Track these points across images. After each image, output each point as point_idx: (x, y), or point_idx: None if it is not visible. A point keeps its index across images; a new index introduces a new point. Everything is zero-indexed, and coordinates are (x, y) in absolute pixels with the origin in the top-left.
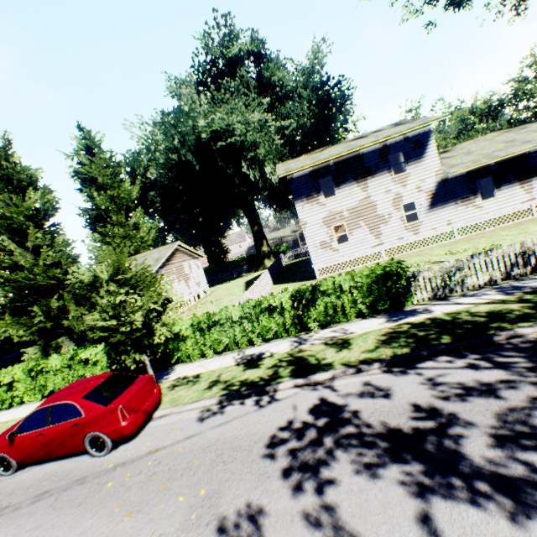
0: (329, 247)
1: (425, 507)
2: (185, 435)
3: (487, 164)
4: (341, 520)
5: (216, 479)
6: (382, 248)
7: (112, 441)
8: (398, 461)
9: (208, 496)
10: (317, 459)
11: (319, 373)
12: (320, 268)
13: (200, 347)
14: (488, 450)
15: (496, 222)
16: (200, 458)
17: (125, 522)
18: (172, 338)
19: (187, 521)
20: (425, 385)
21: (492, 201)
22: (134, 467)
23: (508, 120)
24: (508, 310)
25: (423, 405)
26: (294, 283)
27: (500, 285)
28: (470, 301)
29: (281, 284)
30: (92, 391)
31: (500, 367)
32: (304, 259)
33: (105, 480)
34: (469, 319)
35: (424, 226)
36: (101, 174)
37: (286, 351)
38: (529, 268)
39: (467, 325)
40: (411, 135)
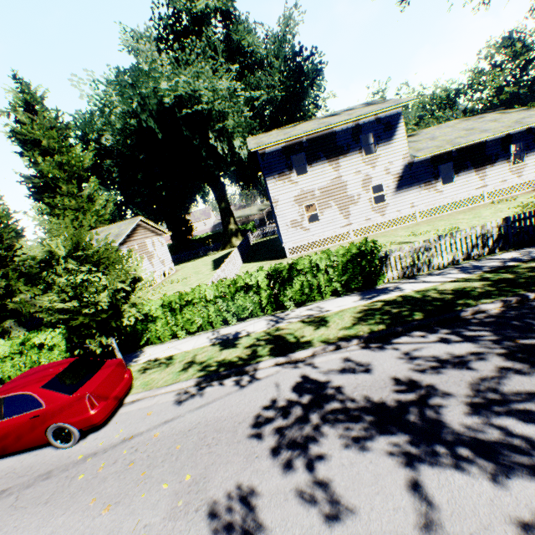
0: (300, 226)
1: (415, 475)
2: (163, 419)
3: (450, 150)
4: (336, 494)
5: (202, 463)
6: (350, 229)
7: (80, 431)
8: (385, 433)
9: (194, 481)
10: (305, 436)
11: (299, 351)
12: (290, 247)
13: (171, 328)
14: (466, 418)
15: (452, 207)
16: (182, 443)
17: (103, 516)
18: (140, 319)
19: (174, 509)
20: (403, 359)
21: (451, 186)
22: (108, 457)
23: (464, 110)
24: (471, 288)
25: (403, 379)
26: (264, 261)
27: (462, 265)
28: (436, 280)
29: (251, 262)
30: (53, 379)
31: (469, 340)
32: (272, 238)
33: (74, 473)
34: (437, 296)
35: (390, 208)
36: (45, 137)
37: (263, 330)
38: (486, 249)
39: (437, 302)
40: (383, 116)
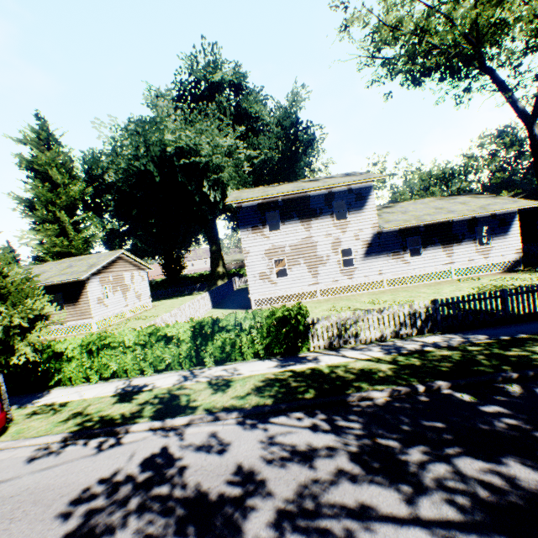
0: (268, 279)
1: None
2: (0, 478)
3: (418, 224)
4: None
5: None
6: (318, 288)
7: None
8: (179, 534)
9: None
10: (106, 524)
11: (178, 417)
12: (256, 298)
13: (86, 370)
14: (265, 529)
15: (424, 278)
16: None
17: None
18: (56, 357)
19: None
20: (262, 443)
21: (418, 259)
22: None
23: (458, 188)
24: (376, 370)
25: (245, 467)
26: (231, 309)
27: (387, 343)
28: (354, 355)
29: (220, 308)
30: None
31: (335, 431)
32: None
33: None
34: (341, 374)
35: (358, 272)
36: (50, 167)
37: (168, 387)
38: (415, 329)
39: (336, 381)
40: (355, 187)
